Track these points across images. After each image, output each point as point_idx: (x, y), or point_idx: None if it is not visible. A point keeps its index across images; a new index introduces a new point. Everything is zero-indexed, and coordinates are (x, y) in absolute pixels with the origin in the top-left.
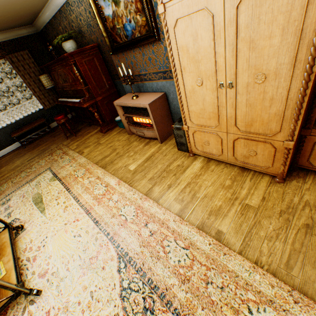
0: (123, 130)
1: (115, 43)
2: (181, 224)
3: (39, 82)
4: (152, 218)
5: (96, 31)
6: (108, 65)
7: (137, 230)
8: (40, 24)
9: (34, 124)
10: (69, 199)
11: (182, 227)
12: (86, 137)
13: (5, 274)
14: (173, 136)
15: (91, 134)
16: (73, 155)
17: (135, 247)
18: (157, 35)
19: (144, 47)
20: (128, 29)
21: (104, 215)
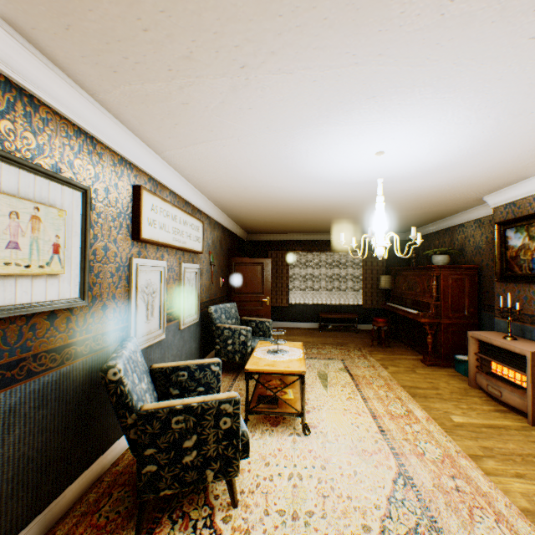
0: (460, 375)
1: (507, 271)
2: (519, 517)
3: (375, 280)
4: (465, 479)
5: (484, 254)
6: (480, 291)
7: (435, 471)
8: None
9: (344, 314)
10: (355, 394)
11: (519, 522)
12: (396, 356)
13: (292, 398)
14: None
15: (405, 356)
16: (372, 363)
17: (423, 481)
18: None
19: None
20: None
21: (394, 431)
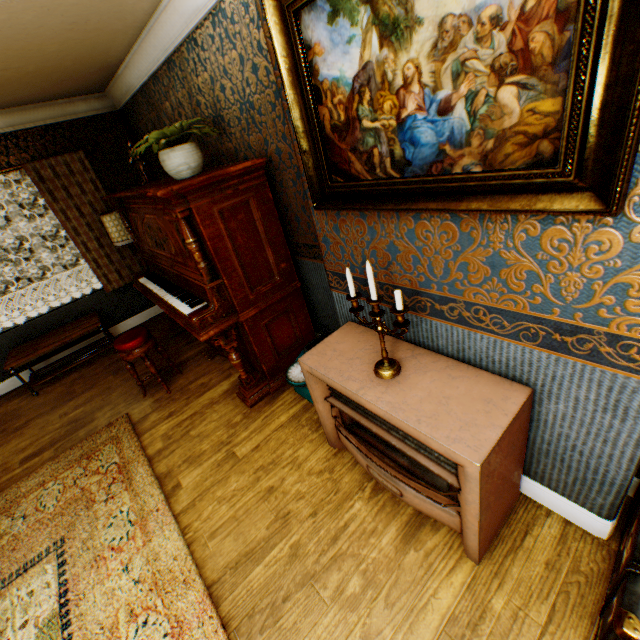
0: (309, 409)
1: (338, 174)
2: None
3: (102, 226)
4: None
5: (266, 123)
6: (285, 217)
7: None
8: (121, 93)
9: (70, 335)
10: None
11: None
12: (195, 405)
13: None
14: (519, 522)
15: (211, 394)
16: (144, 495)
17: None
18: (623, 188)
19: (482, 215)
20: (421, 137)
21: None
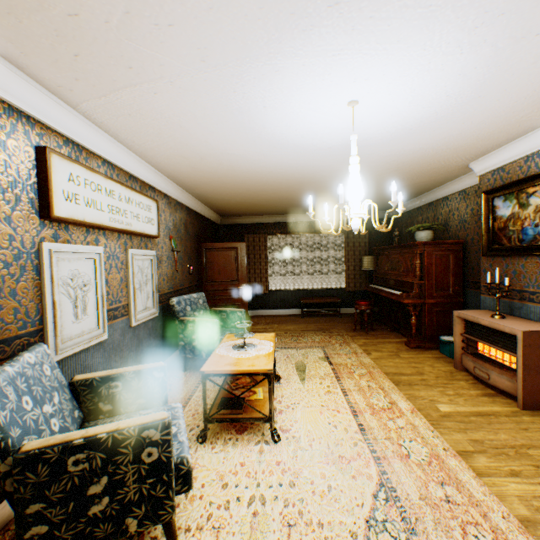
0: (446, 357)
1: (495, 244)
2: (520, 533)
3: (358, 261)
4: (455, 485)
5: (469, 228)
6: (465, 267)
7: (421, 478)
8: (396, 211)
9: (327, 299)
10: (335, 387)
11: (520, 539)
12: (379, 339)
13: (262, 398)
14: None
15: (389, 339)
16: (355, 349)
17: (408, 493)
18: None
19: None
20: (528, 233)
21: (375, 429)
